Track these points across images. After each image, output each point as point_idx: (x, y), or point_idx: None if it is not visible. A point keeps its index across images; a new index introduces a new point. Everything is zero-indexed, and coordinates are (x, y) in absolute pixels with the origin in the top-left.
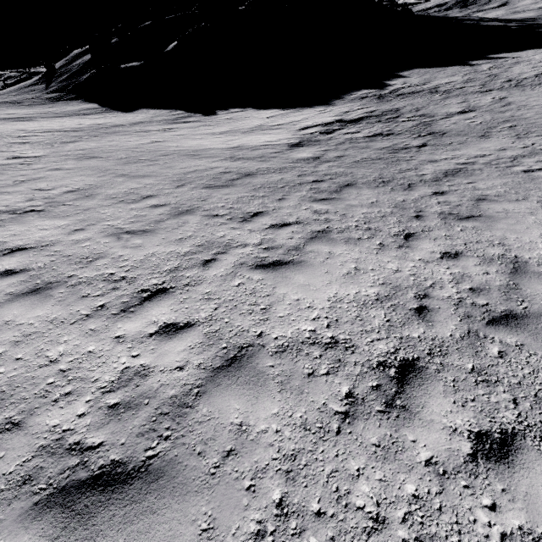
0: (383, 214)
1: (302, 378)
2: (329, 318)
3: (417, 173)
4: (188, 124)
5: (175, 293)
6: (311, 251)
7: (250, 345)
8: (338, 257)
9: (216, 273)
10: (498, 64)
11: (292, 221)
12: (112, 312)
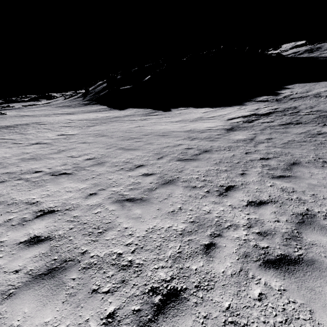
0: None
1: None
2: None
3: None
4: (155, 116)
5: (190, 302)
6: (313, 244)
7: None
8: None
9: (224, 270)
10: None
11: (266, 199)
12: None
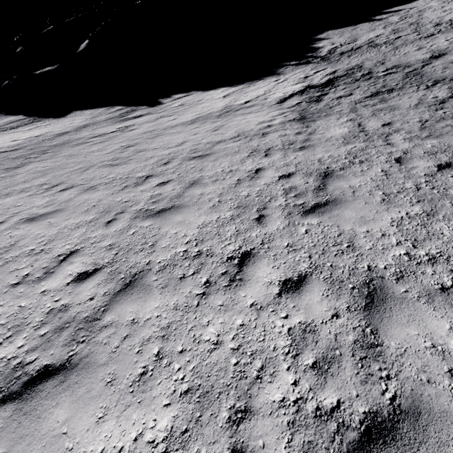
0: None
1: None
2: None
3: None
4: (141, 118)
5: None
6: None
7: None
8: None
9: None
10: (404, 15)
11: None
12: None
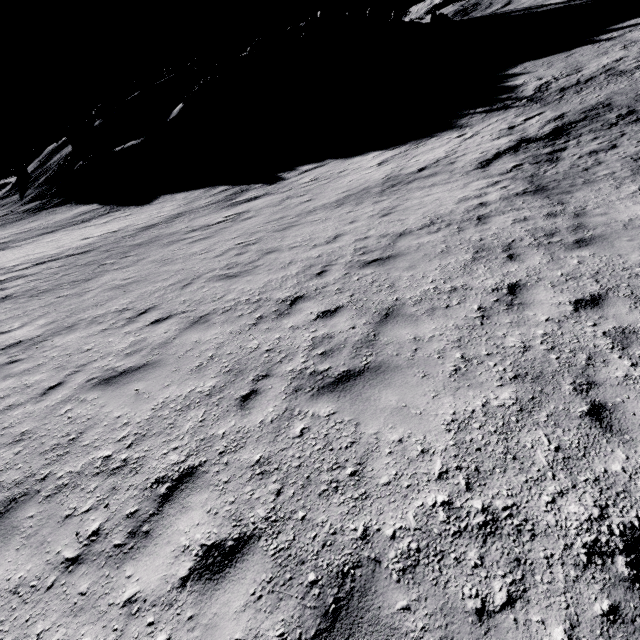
0: None
1: None
2: None
3: None
4: (258, 201)
5: None
6: None
7: None
8: None
9: None
10: None
11: None
12: None
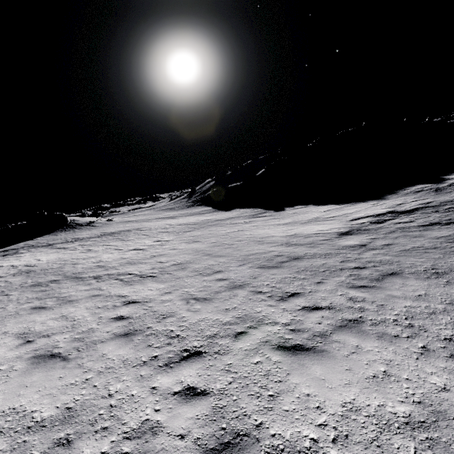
0: (431, 310)
1: None
2: (337, 429)
3: None
4: (262, 217)
5: (205, 358)
6: (336, 341)
7: (246, 433)
8: (365, 353)
9: (242, 346)
10: None
11: (324, 305)
12: (159, 364)
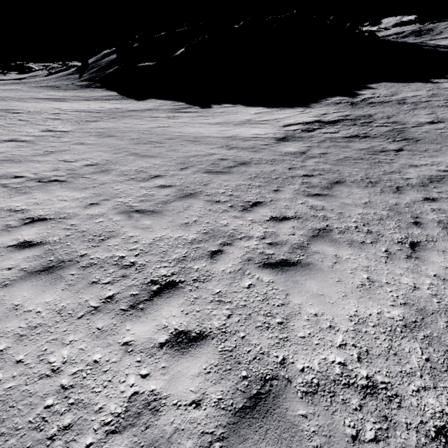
0: (380, 217)
1: (346, 442)
2: (357, 346)
3: (401, 176)
4: (188, 113)
5: (185, 289)
6: (316, 252)
7: (273, 376)
8: (346, 262)
9: (224, 269)
10: None
11: (291, 215)
12: (121, 307)
